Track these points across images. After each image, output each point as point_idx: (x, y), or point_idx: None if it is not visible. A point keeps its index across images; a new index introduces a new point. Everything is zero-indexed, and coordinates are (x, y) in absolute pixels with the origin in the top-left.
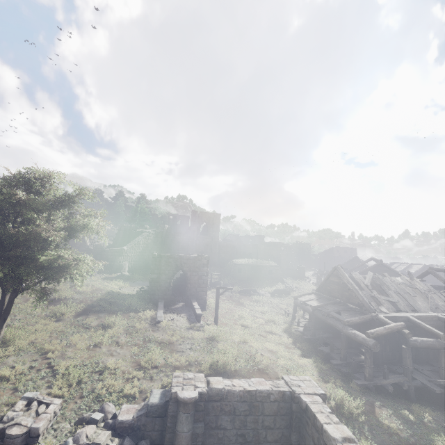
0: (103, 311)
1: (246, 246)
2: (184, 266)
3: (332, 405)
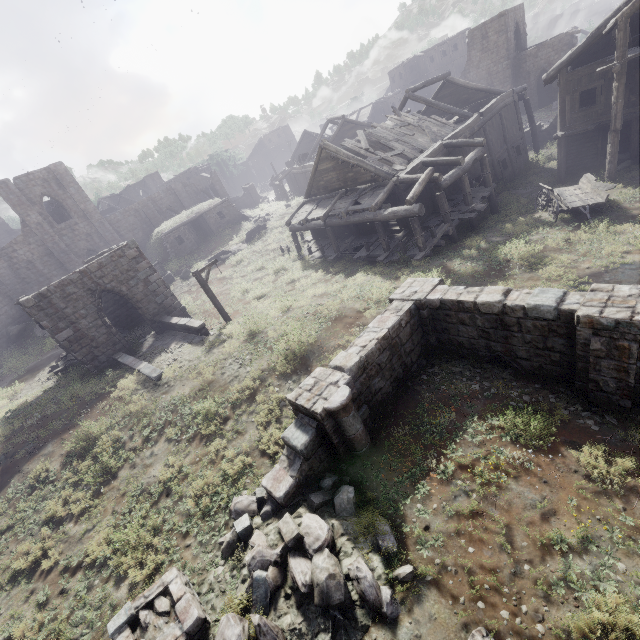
0: (42, 443)
1: (155, 199)
2: (105, 283)
3: None
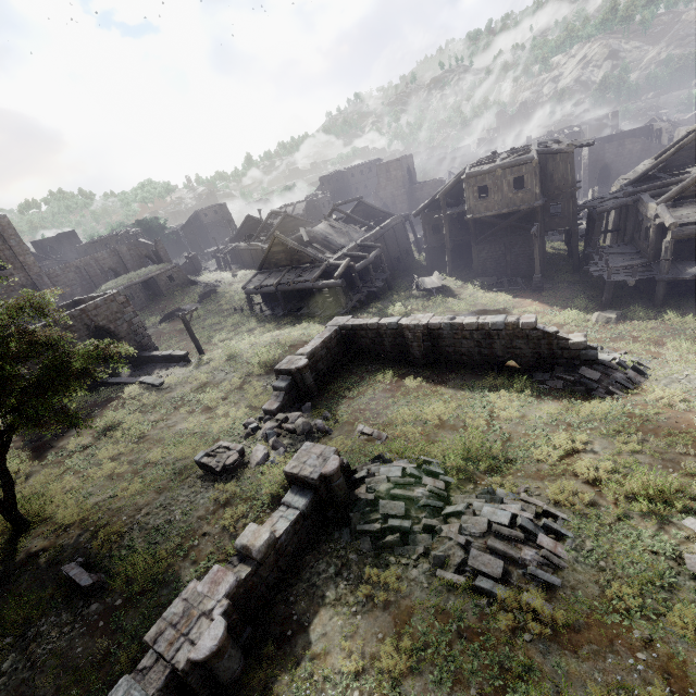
0: (66, 430)
1: (98, 258)
2: (98, 320)
3: None
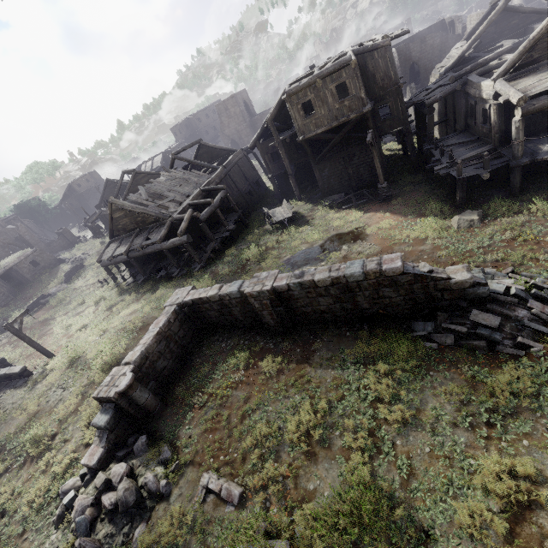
0: None
1: None
2: None
3: None
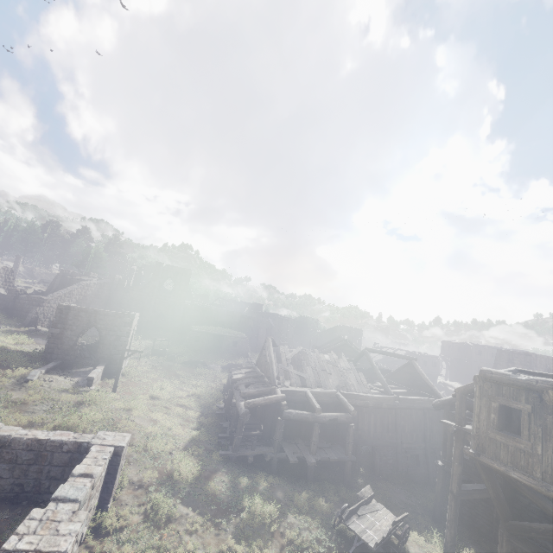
0: None
1: (219, 312)
2: (99, 323)
3: (168, 469)
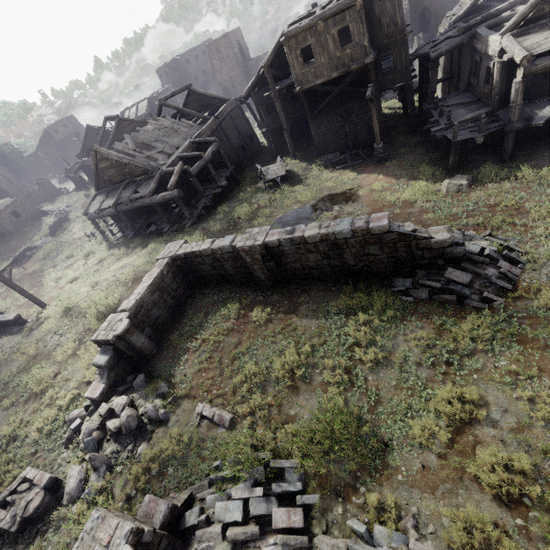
0: None
1: None
2: None
3: None
